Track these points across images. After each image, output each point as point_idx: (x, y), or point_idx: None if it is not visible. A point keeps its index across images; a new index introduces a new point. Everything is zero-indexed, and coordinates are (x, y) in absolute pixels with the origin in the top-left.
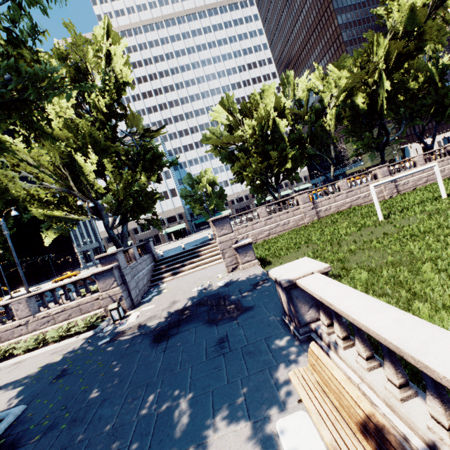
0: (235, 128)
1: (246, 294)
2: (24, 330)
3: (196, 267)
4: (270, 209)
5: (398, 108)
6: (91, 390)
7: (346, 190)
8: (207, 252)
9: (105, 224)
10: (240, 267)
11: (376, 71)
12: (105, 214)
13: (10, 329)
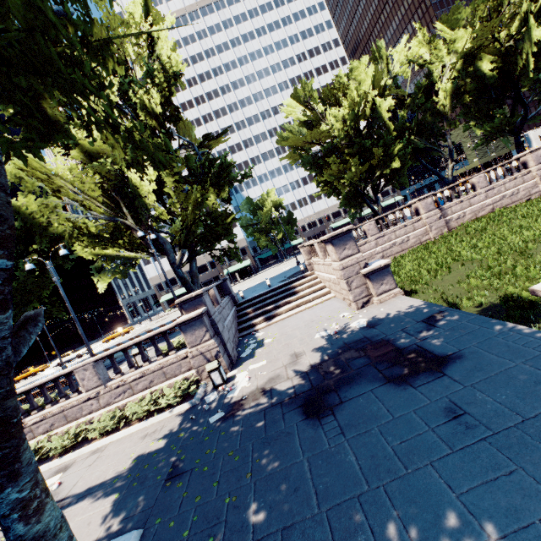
0: (317, 124)
1: (424, 336)
2: (94, 404)
3: (296, 308)
4: (380, 224)
5: (540, 70)
6: (247, 506)
7: (484, 188)
8: (306, 287)
9: (171, 261)
10: (375, 300)
11: (514, 16)
12: (170, 249)
13: (76, 405)
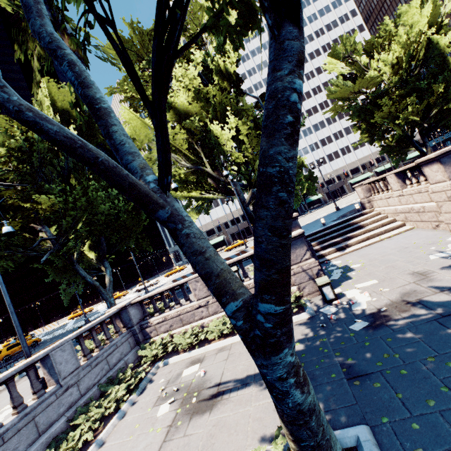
0: (360, 74)
1: None
2: (204, 312)
3: (366, 240)
4: None
5: None
6: None
7: None
8: (370, 222)
9: (241, 200)
10: None
11: None
12: (240, 190)
13: (190, 311)
